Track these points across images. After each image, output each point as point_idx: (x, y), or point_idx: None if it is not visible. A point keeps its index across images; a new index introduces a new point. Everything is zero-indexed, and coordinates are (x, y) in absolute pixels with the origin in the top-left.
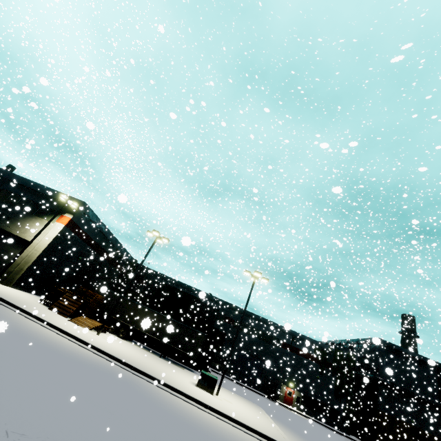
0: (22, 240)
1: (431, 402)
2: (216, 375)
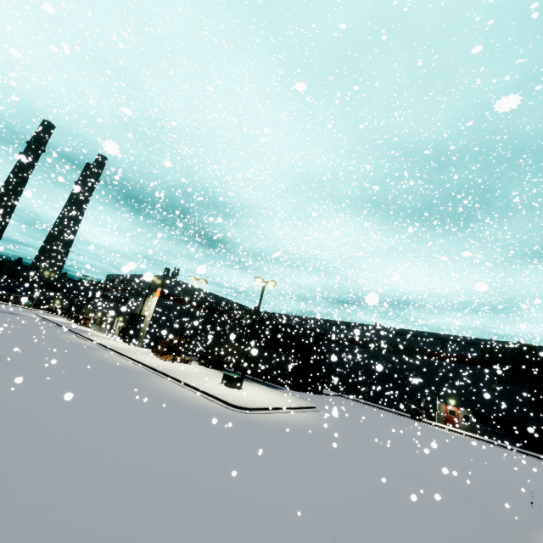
0: (143, 316)
1: None
2: (340, 398)
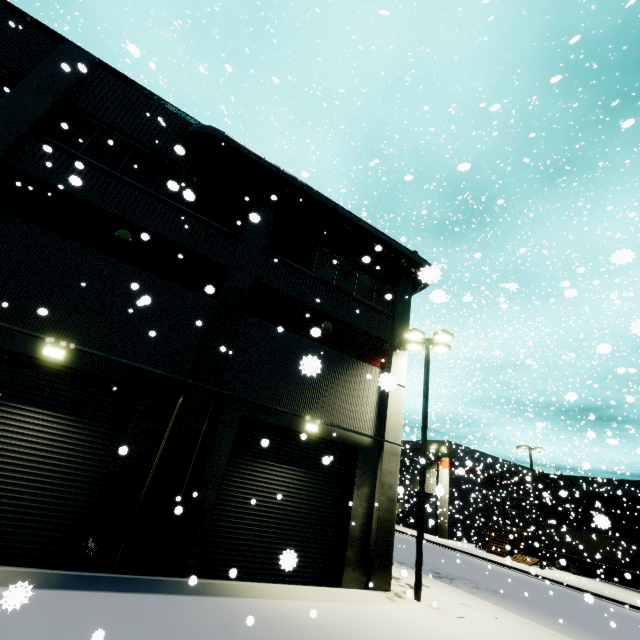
0: (429, 495)
1: None
2: None
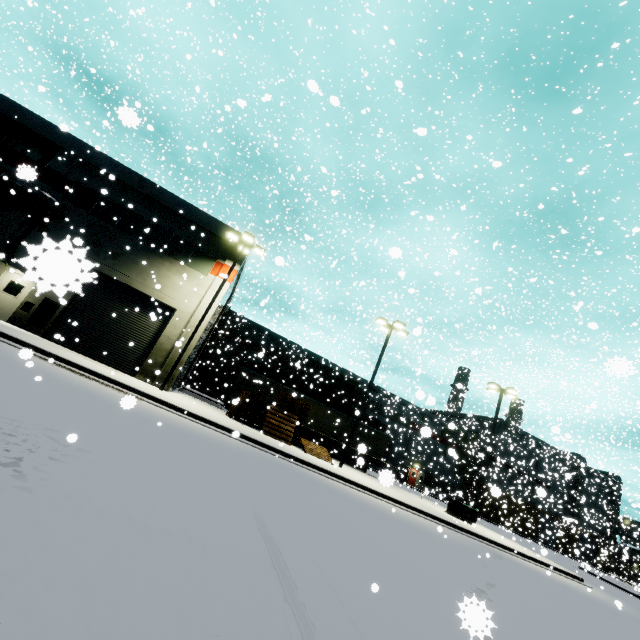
0: (154, 303)
1: (531, 476)
2: None
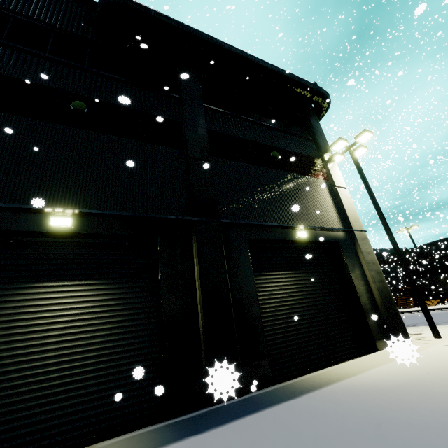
0: None
1: None
2: None
